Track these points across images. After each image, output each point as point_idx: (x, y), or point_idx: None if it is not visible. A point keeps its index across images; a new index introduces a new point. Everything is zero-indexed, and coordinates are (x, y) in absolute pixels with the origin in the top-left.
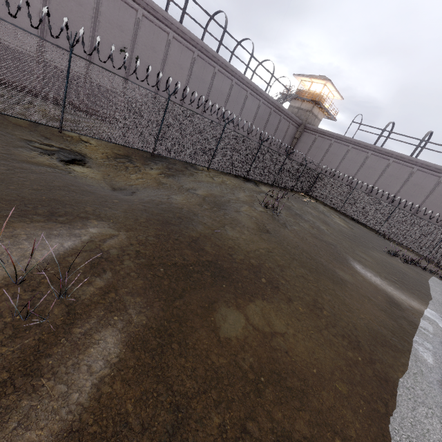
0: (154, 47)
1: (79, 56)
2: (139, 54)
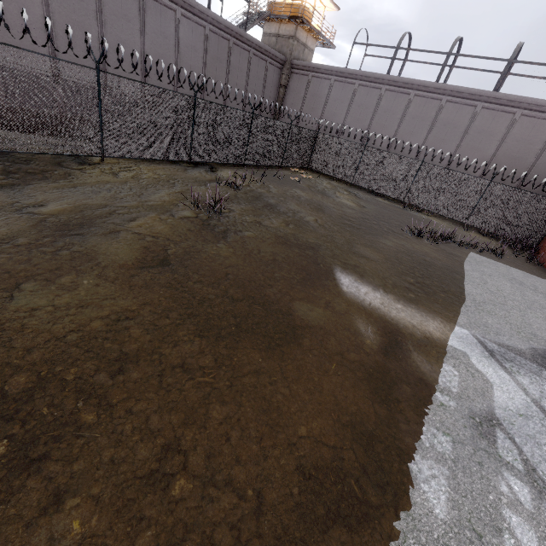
0: None
1: None
2: None
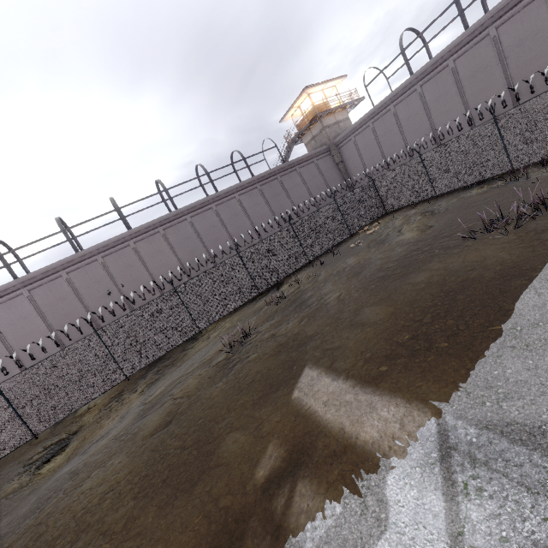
0: (128, 264)
1: (3, 382)
2: (123, 281)
